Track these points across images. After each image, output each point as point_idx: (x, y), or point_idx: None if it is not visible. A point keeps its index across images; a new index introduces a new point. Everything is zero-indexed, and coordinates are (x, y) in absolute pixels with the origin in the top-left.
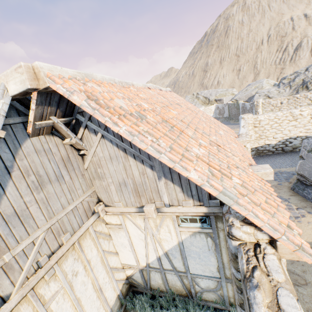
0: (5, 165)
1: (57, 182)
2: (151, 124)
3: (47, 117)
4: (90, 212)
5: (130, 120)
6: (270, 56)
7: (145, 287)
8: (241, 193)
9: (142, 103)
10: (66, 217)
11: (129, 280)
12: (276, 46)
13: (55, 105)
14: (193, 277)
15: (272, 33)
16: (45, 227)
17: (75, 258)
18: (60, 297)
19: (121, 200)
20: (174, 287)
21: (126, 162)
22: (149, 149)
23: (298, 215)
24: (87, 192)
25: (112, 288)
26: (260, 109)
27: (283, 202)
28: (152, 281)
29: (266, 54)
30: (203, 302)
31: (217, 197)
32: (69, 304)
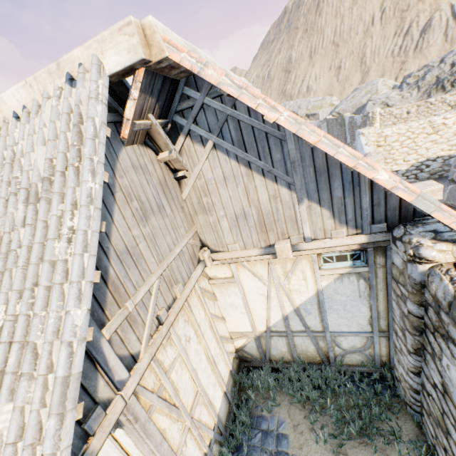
0: (107, 183)
1: (160, 214)
2: None
3: (145, 115)
4: (196, 259)
5: None
6: (385, 44)
7: (262, 359)
8: None
9: None
10: (174, 263)
11: (239, 354)
12: (393, 27)
13: (156, 95)
14: (333, 337)
15: (387, 6)
16: (158, 273)
17: (185, 319)
18: (178, 366)
19: (237, 240)
20: (304, 354)
21: (250, 183)
22: (323, 142)
23: None
24: (189, 232)
25: (224, 362)
26: (377, 123)
27: None
28: (273, 350)
29: (379, 41)
30: (344, 367)
31: (413, 204)
32: (188, 376)
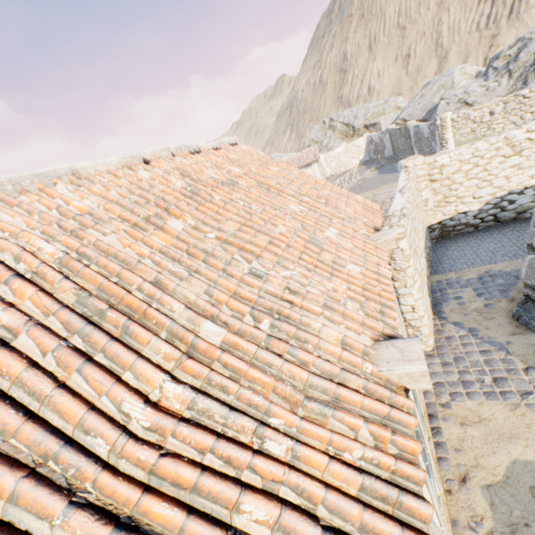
0: None
1: None
2: None
3: None
4: None
5: None
6: (467, 15)
7: None
8: None
9: (39, 243)
10: None
11: None
12: None
13: None
14: None
15: None
16: None
17: None
18: None
19: None
20: None
21: None
22: None
23: (528, 389)
24: None
25: None
26: (448, 133)
27: (495, 353)
28: None
29: (458, 13)
30: None
31: None
32: None
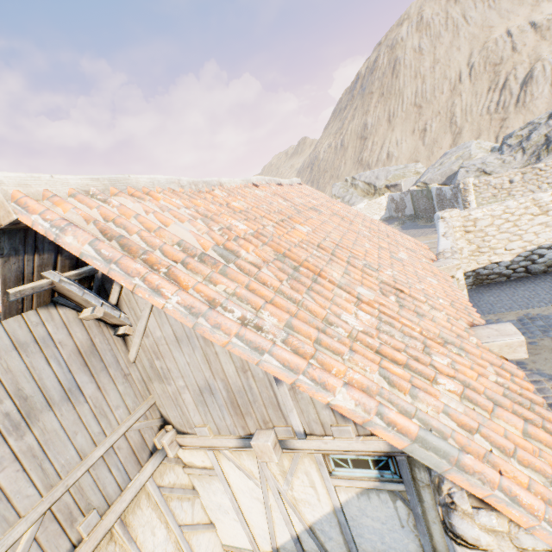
0: None
1: (67, 403)
2: (247, 270)
3: (34, 275)
4: (146, 451)
5: (198, 272)
6: (478, 101)
7: None
8: (463, 425)
9: (234, 222)
10: (89, 476)
11: None
12: (486, 82)
13: (50, 248)
14: None
15: (476, 62)
16: (36, 513)
17: None
18: None
19: (207, 421)
20: None
21: (209, 347)
22: (235, 344)
23: None
24: (136, 410)
25: None
26: (471, 196)
27: (546, 383)
28: None
29: (470, 98)
30: None
31: (407, 452)
32: None
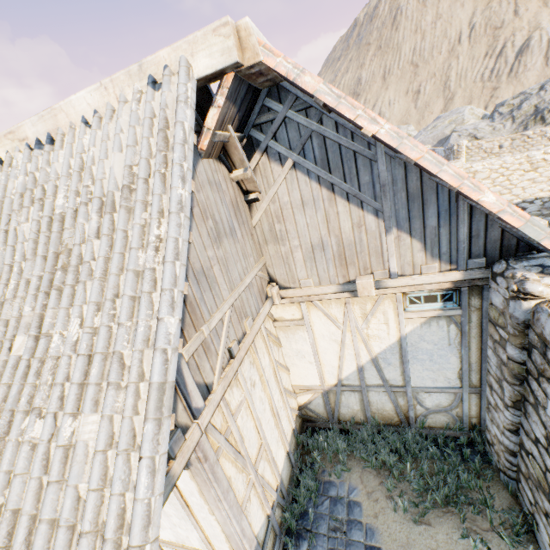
0: None
1: (231, 238)
2: None
3: (225, 126)
4: (264, 295)
5: None
6: (474, 66)
7: (330, 419)
8: None
9: None
10: (244, 294)
11: (302, 412)
12: (484, 47)
13: (238, 104)
14: (415, 393)
15: (477, 22)
16: (230, 302)
17: (251, 361)
18: (243, 412)
19: (311, 275)
20: (379, 413)
21: (332, 208)
22: (426, 159)
23: None
24: (258, 262)
25: (287, 418)
26: (462, 158)
27: None
28: (343, 408)
29: (466, 62)
30: (426, 430)
31: (521, 230)
32: (252, 425)
